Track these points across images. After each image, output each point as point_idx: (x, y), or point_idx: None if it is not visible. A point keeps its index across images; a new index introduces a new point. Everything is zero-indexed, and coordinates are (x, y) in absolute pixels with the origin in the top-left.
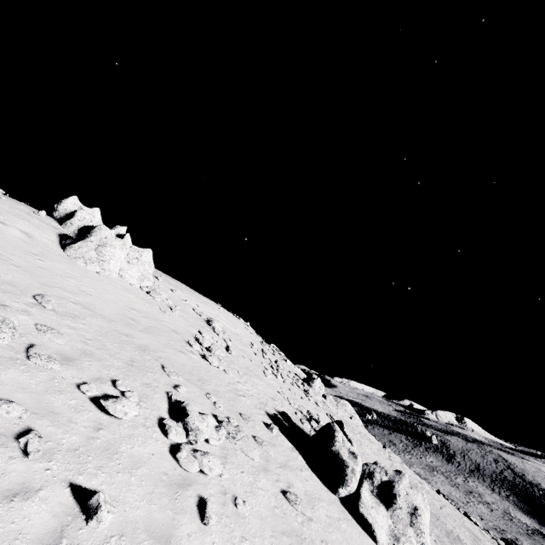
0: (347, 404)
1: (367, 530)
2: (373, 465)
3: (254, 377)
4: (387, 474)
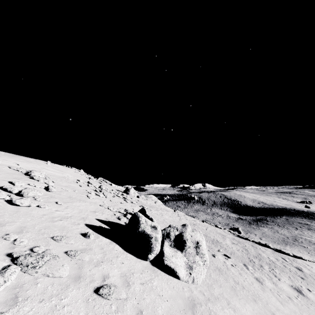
0: (152, 196)
1: (172, 274)
2: (168, 228)
3: (76, 202)
4: (177, 230)
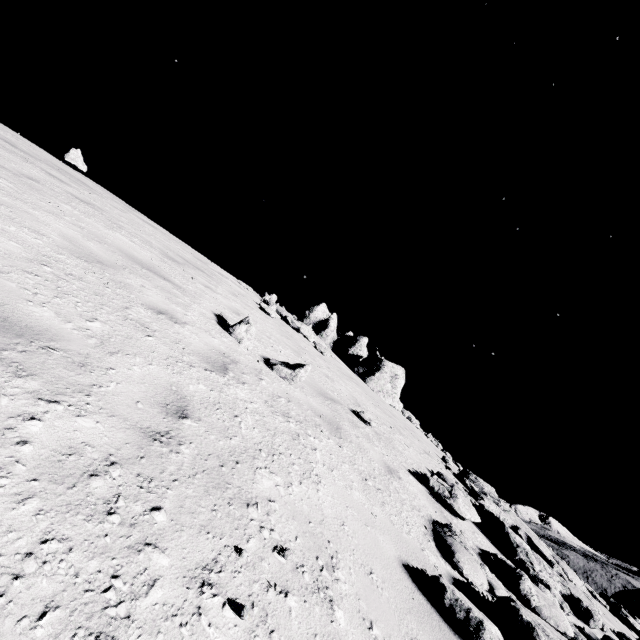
0: None
1: None
2: None
3: None
4: None
